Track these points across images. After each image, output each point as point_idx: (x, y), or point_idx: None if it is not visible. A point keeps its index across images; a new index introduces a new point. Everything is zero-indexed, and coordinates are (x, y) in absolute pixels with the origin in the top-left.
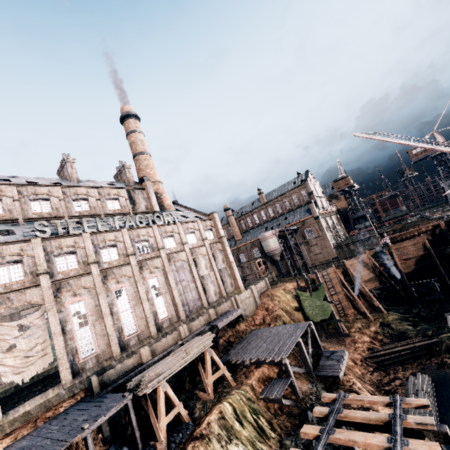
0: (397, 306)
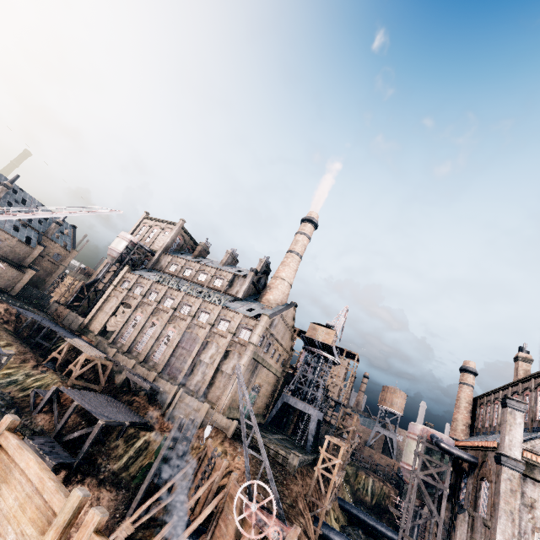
0: None
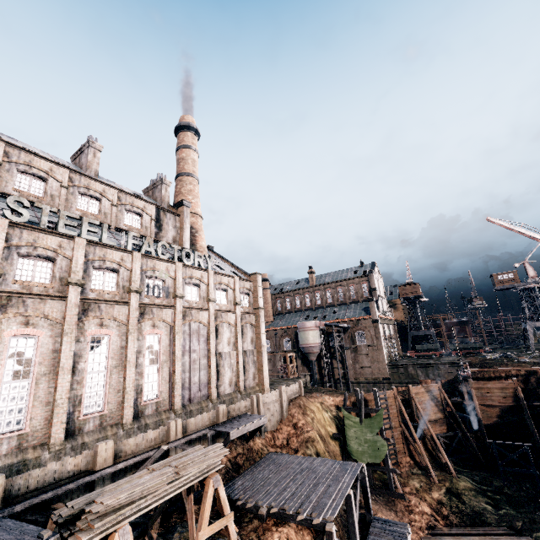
0: (470, 468)
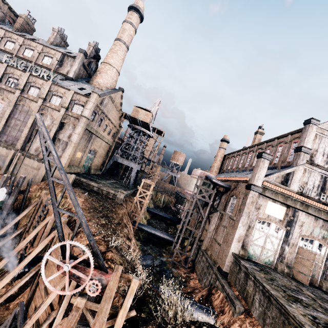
0: None
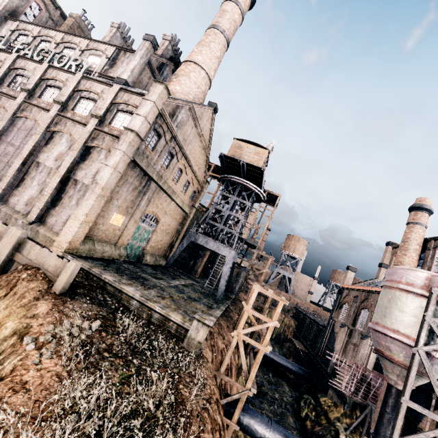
0: None
